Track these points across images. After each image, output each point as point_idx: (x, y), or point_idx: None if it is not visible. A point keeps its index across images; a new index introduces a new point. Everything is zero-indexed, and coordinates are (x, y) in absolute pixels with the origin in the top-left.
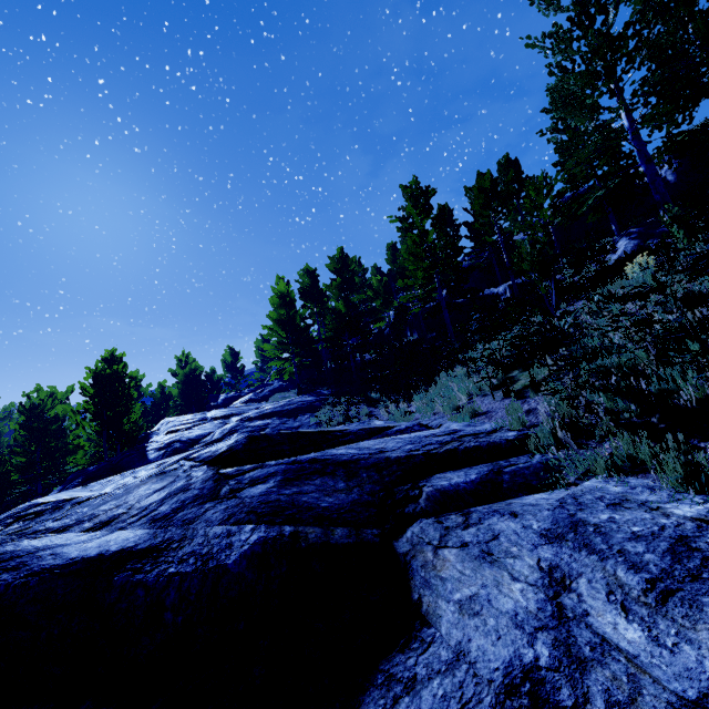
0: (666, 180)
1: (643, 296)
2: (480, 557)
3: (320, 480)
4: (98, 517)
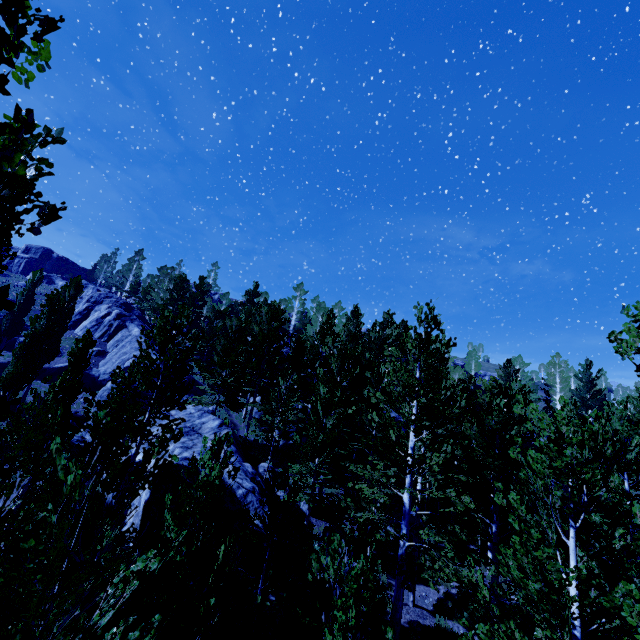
0: None
1: None
2: None
3: None
4: None
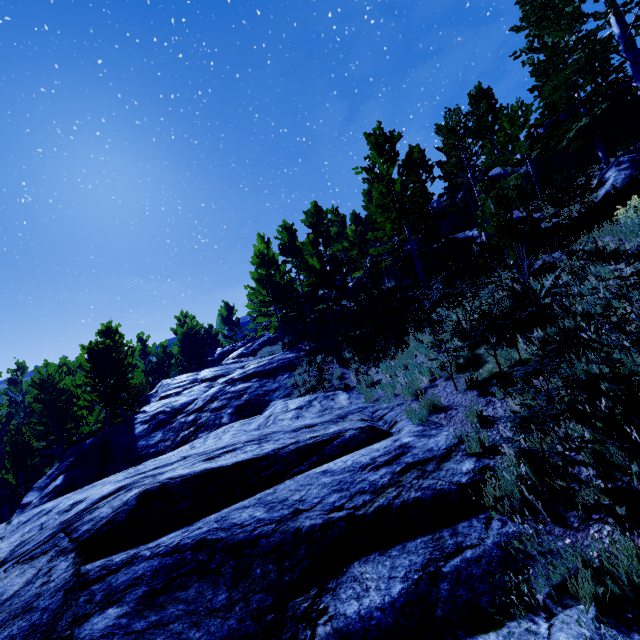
0: None
1: None
2: None
3: (196, 587)
4: None
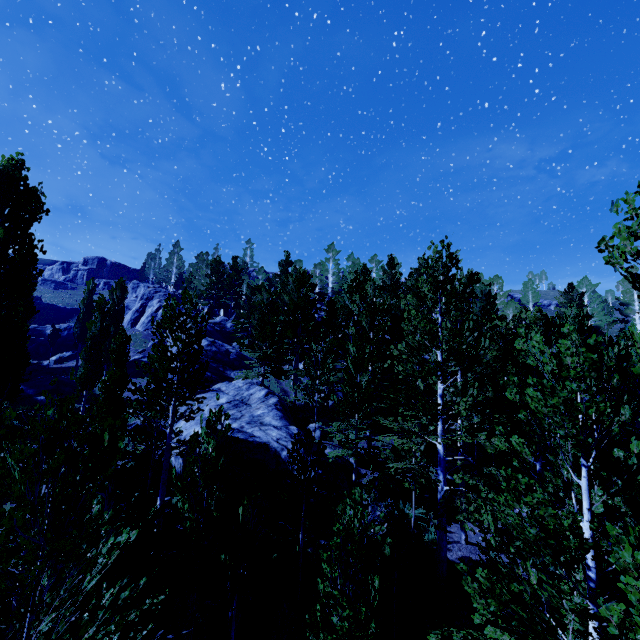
0: None
1: None
2: None
3: None
4: None
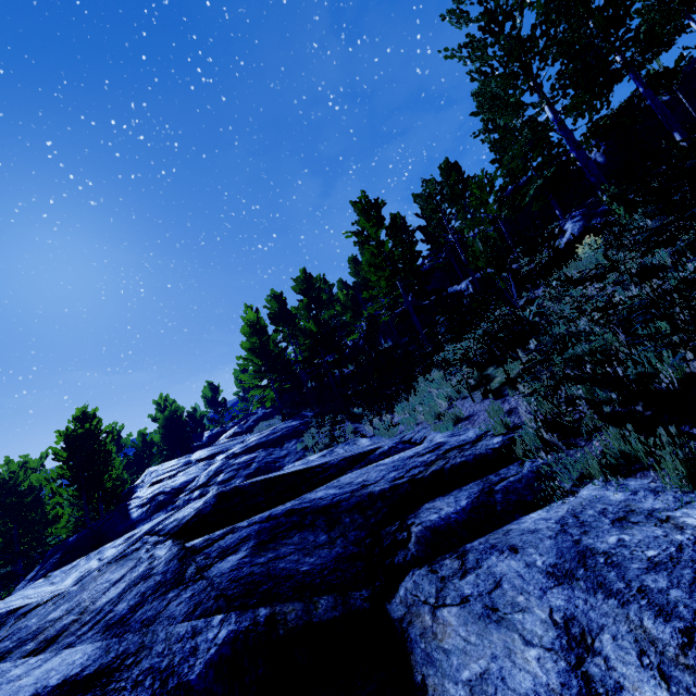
0: (596, 162)
1: (600, 278)
2: (484, 616)
3: (299, 536)
4: (43, 633)
